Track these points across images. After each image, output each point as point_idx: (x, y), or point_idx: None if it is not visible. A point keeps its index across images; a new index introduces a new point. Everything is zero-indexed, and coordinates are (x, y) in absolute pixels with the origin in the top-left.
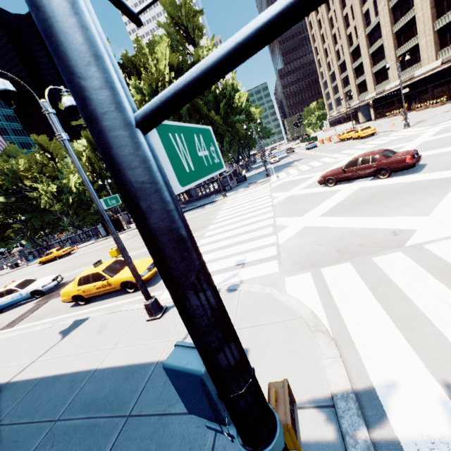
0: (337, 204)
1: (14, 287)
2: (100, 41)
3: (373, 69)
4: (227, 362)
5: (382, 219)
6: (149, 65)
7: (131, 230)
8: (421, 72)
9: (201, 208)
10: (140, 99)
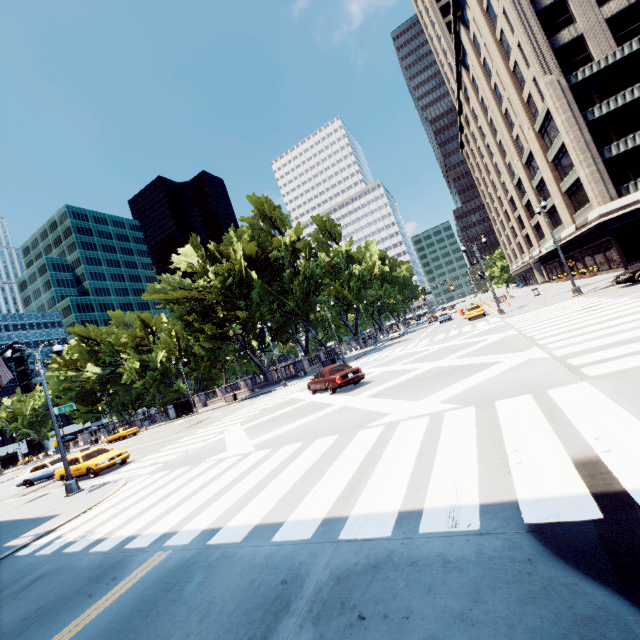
0: (273, 416)
1: (48, 462)
2: None
3: (531, 222)
4: None
5: (242, 438)
6: (231, 254)
7: (195, 414)
8: (564, 234)
9: (256, 397)
10: (214, 286)
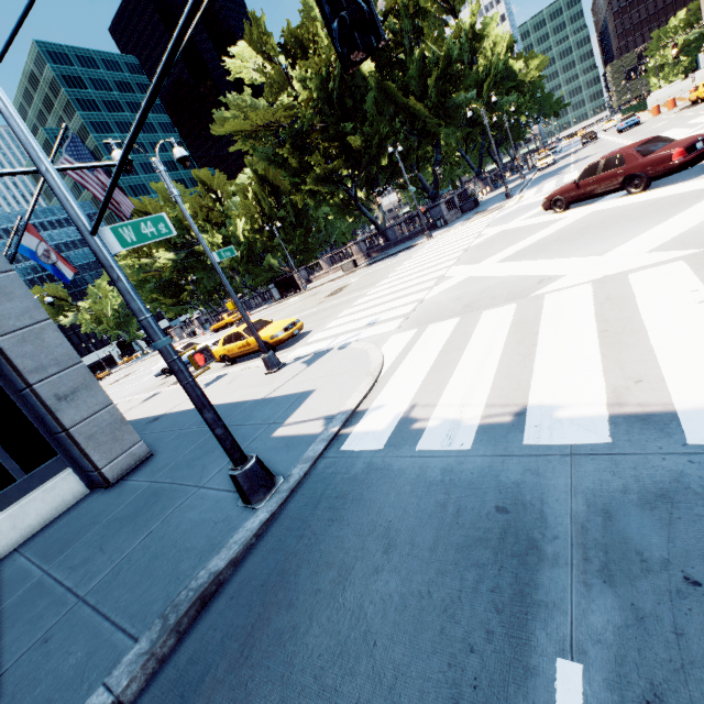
0: (535, 242)
1: (180, 349)
2: (79, 215)
3: None
4: (134, 307)
5: (551, 263)
6: (319, 38)
7: (307, 290)
8: None
9: (392, 257)
10: (306, 98)
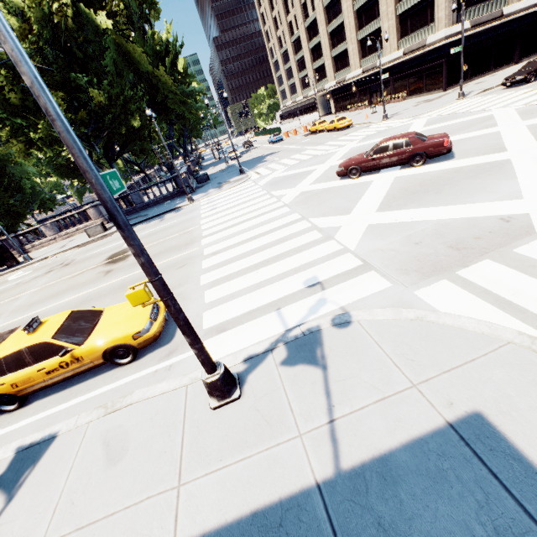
0: (385, 196)
1: None
2: None
3: (332, 52)
4: None
5: (470, 207)
6: None
7: (35, 262)
8: (384, 61)
9: (159, 218)
10: (19, 26)
